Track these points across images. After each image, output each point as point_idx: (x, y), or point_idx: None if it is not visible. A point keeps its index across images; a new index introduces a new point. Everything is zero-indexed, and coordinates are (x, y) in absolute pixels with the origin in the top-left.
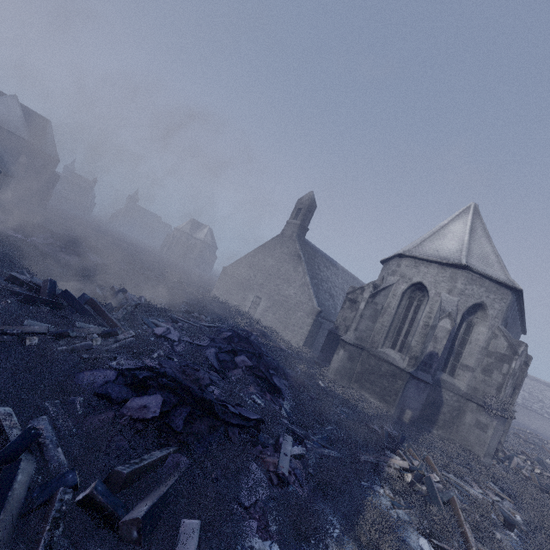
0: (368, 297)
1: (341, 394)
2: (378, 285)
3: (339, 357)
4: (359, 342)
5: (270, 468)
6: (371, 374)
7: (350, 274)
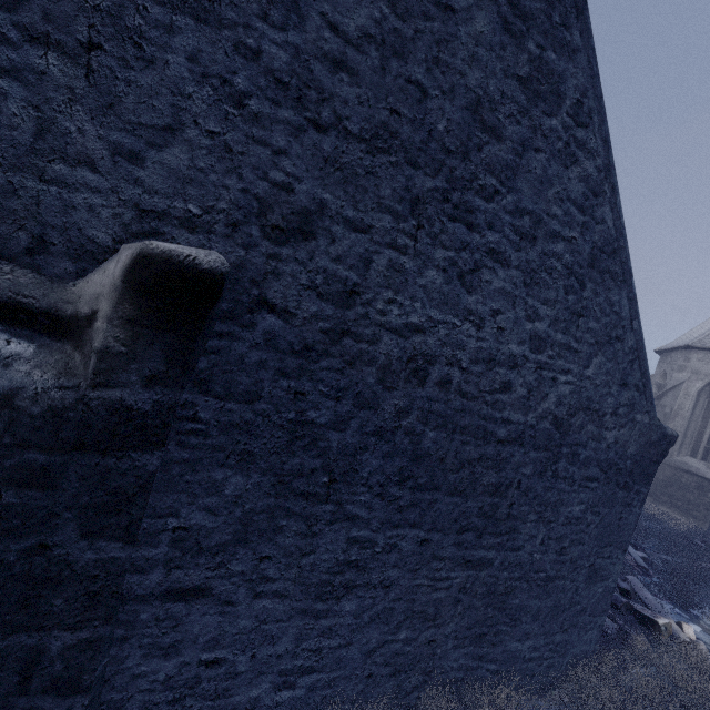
0: None
1: None
2: (663, 385)
3: None
4: None
5: (631, 563)
6: (668, 486)
7: None
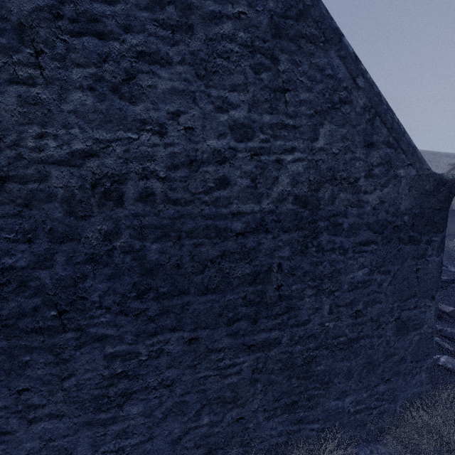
0: None
1: None
2: None
3: None
4: None
5: None
6: None
7: (427, 152)
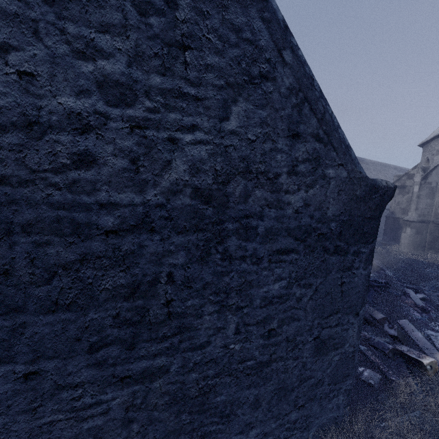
0: (420, 181)
1: (422, 260)
2: (426, 168)
3: (406, 234)
4: (422, 218)
5: (411, 305)
6: None
7: (379, 163)
